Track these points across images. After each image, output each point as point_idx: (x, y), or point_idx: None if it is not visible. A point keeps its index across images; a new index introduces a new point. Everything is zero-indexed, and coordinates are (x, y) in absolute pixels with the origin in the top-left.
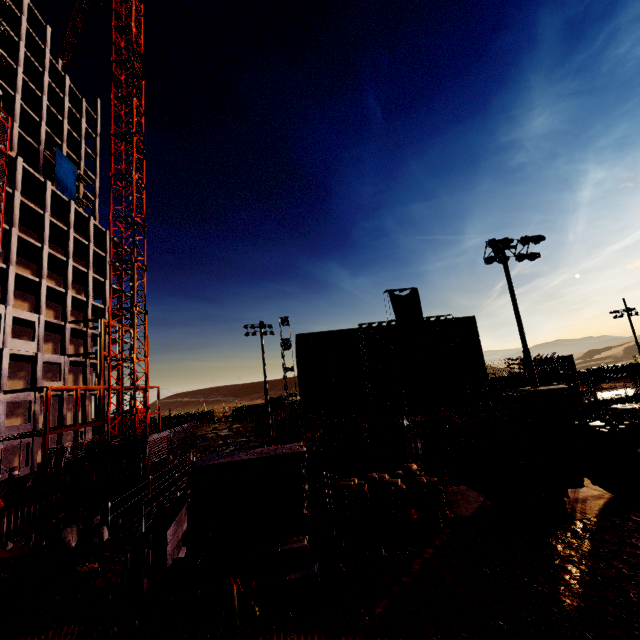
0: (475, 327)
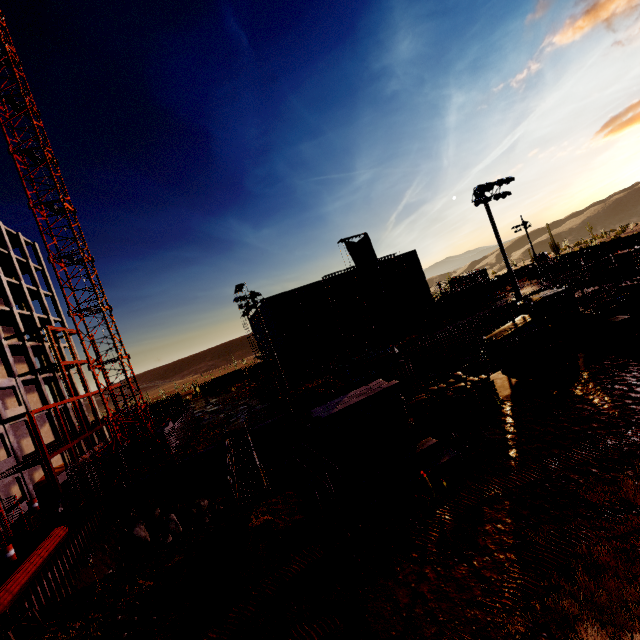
0: (417, 259)
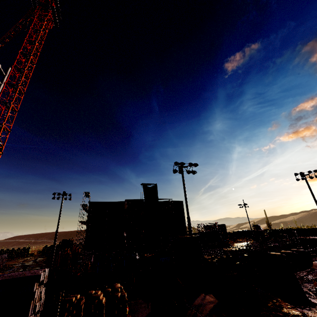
0: (182, 206)
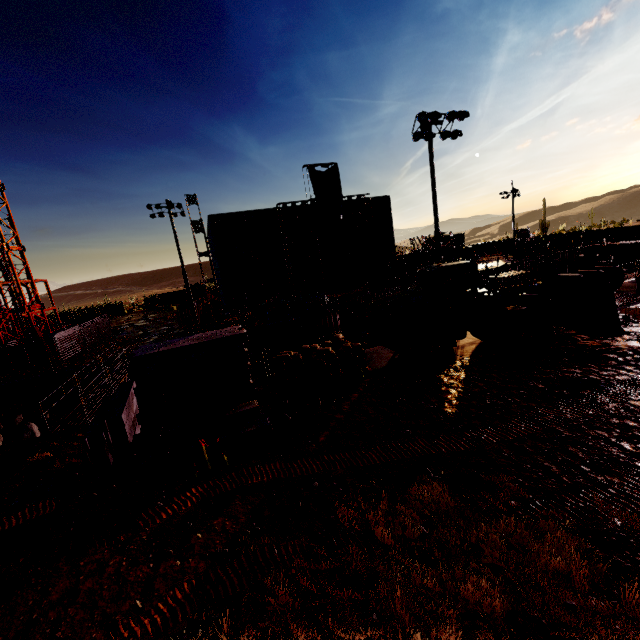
0: (389, 207)
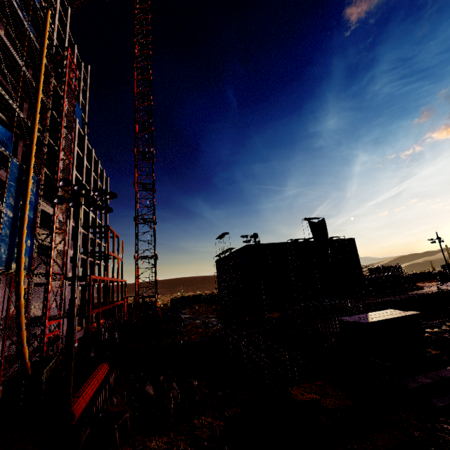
0: (355, 245)
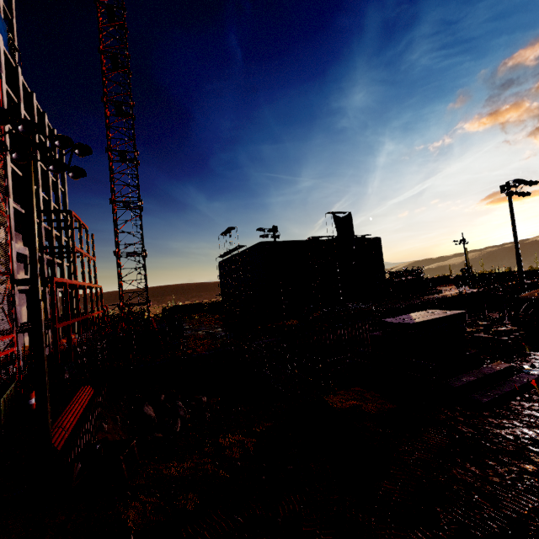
0: (381, 245)
